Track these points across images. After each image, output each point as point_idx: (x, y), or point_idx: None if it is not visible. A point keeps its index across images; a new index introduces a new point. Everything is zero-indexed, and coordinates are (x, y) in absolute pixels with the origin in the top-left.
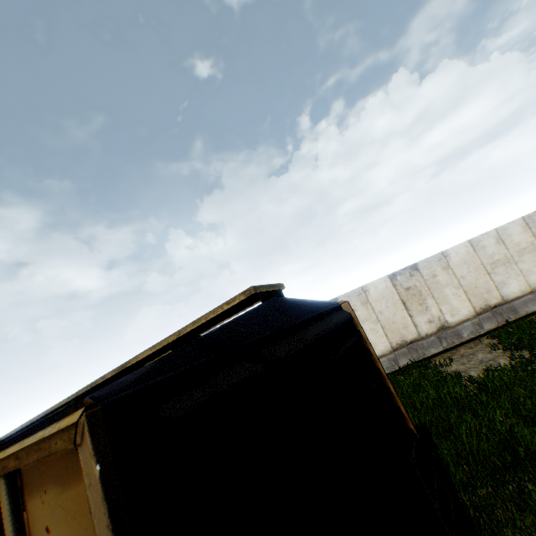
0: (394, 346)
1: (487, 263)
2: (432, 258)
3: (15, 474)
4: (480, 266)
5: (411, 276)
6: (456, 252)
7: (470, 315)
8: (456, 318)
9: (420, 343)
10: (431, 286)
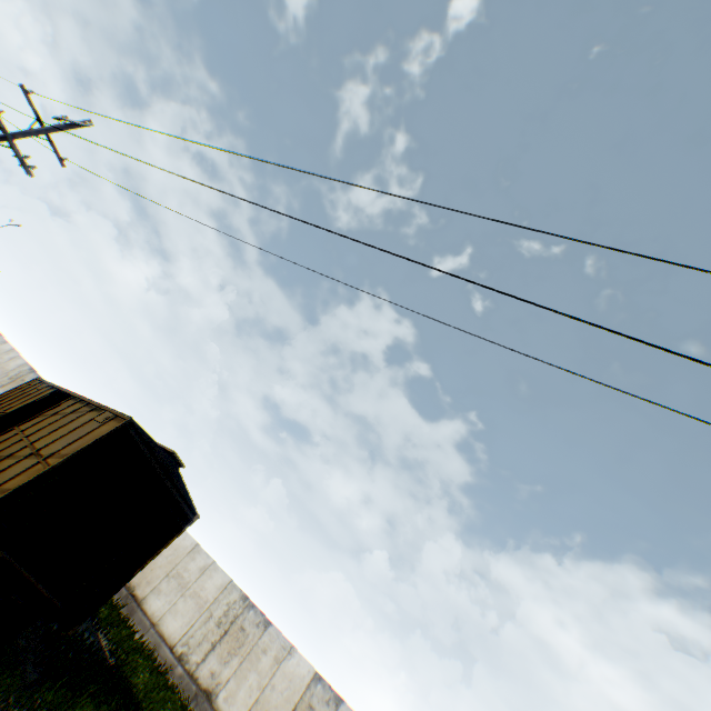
0: None
1: None
2: None
3: (117, 417)
4: None
5: (327, 702)
6: None
7: None
8: None
9: None
10: None
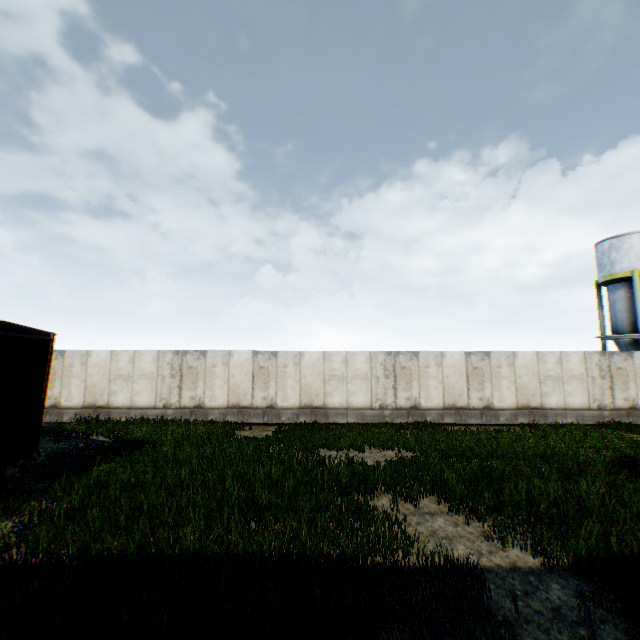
0: (230, 405)
1: (328, 374)
2: (291, 353)
3: None
4: (322, 374)
5: (269, 359)
6: (310, 356)
7: (296, 406)
8: (284, 404)
9: (249, 411)
10: (280, 373)
